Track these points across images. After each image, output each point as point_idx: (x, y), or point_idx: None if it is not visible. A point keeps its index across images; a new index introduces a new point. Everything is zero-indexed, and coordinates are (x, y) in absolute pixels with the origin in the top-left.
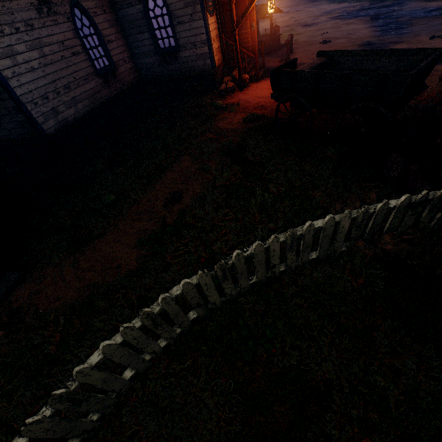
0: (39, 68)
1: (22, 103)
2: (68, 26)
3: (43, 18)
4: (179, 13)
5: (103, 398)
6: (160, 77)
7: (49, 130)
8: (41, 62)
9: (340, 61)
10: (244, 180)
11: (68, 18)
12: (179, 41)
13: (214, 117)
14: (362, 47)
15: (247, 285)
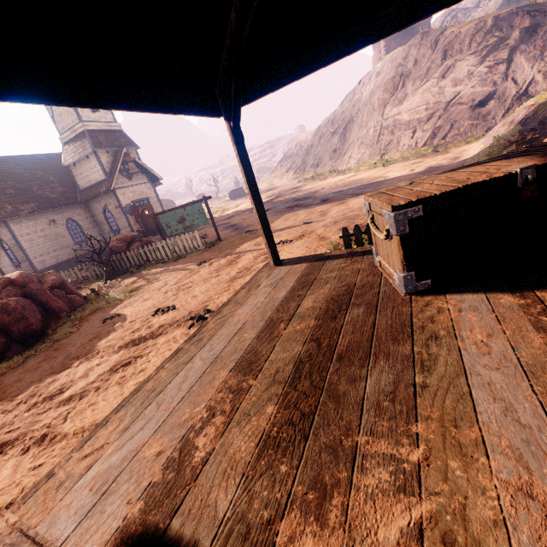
0: (42, 244)
1: (29, 257)
2: (63, 227)
3: (51, 226)
4: (117, 216)
5: None
6: None
7: (39, 268)
8: (44, 242)
9: None
10: None
11: (64, 225)
12: (120, 226)
13: None
14: (226, 218)
15: None
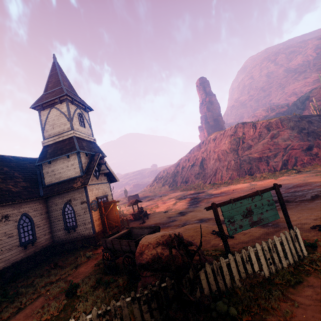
0: None
1: None
2: (14, 224)
3: (0, 223)
4: (79, 212)
5: None
6: (65, 240)
7: None
8: None
9: (133, 230)
10: (62, 312)
11: (16, 221)
12: (78, 223)
13: (82, 263)
14: (178, 214)
15: None
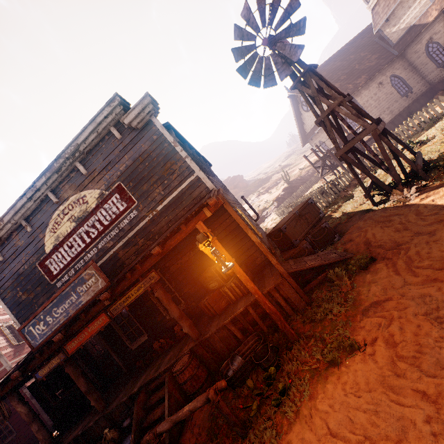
0: (377, 106)
1: None
2: (388, 86)
3: (379, 89)
4: None
5: (396, 142)
6: (442, 77)
7: None
8: (378, 104)
9: None
10: None
11: (388, 83)
12: None
13: None
14: None
15: (439, 115)
